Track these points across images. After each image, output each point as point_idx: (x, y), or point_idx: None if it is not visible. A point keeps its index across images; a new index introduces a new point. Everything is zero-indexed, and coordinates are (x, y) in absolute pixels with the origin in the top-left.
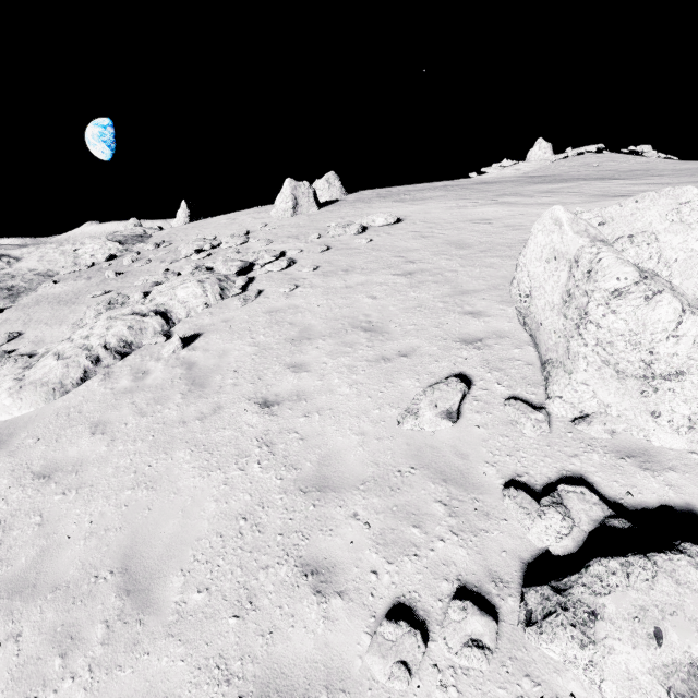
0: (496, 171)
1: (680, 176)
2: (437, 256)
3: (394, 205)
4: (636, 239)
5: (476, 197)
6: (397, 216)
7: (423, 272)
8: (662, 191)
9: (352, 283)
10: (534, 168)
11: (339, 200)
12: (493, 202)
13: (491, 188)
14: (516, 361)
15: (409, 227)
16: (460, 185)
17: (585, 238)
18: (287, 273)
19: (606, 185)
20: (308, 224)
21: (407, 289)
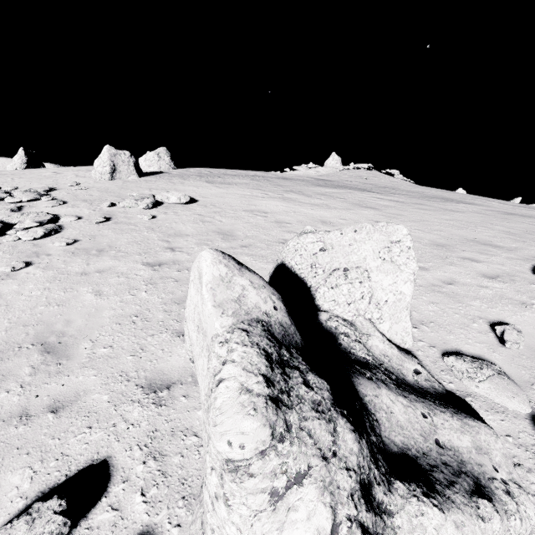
0: (303, 170)
1: (412, 197)
2: (200, 246)
3: (202, 185)
4: (350, 274)
5: (269, 190)
6: (196, 196)
7: (174, 264)
8: (377, 225)
9: (93, 268)
10: (329, 172)
11: (165, 172)
12: (279, 196)
13: (285, 183)
14: (191, 437)
15: (198, 209)
16: (265, 177)
17: (226, 317)
18: (38, 244)
19: (364, 196)
20: (115, 190)
21: (142, 286)
